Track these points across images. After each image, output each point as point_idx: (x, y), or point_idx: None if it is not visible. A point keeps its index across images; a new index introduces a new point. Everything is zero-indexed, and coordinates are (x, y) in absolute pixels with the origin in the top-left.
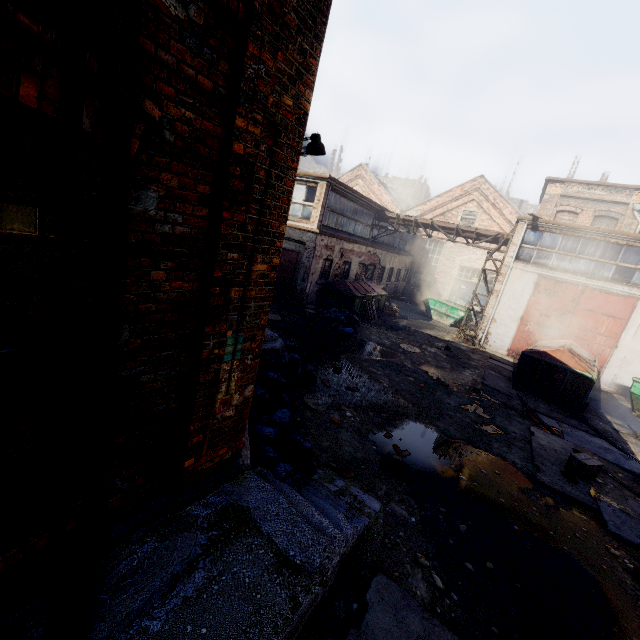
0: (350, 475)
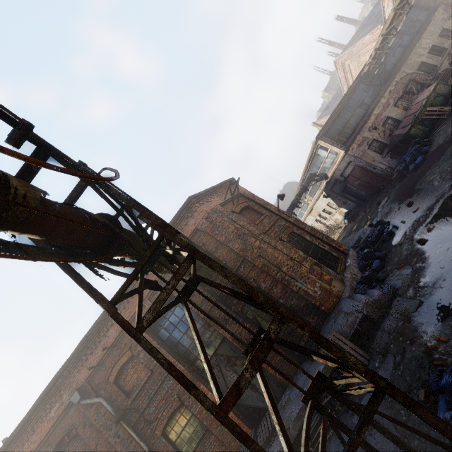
0: (400, 266)
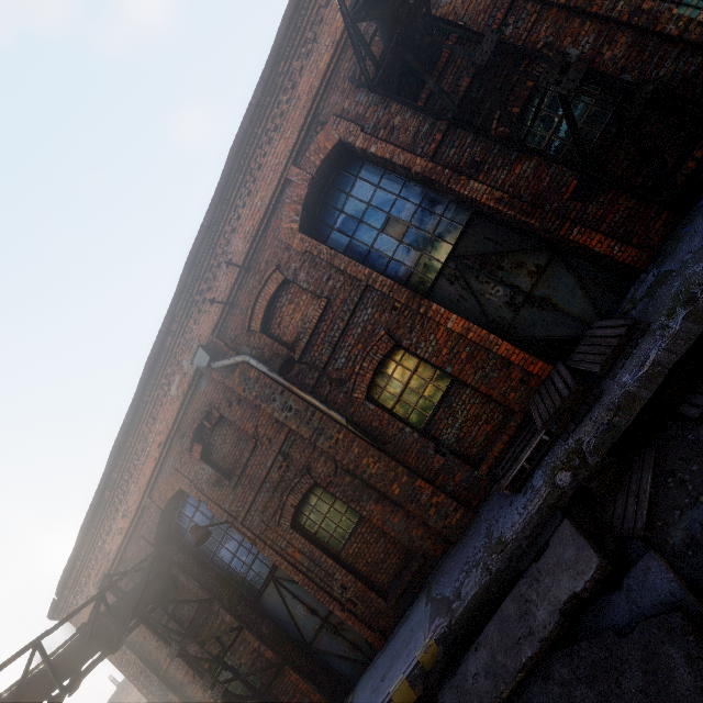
0: None
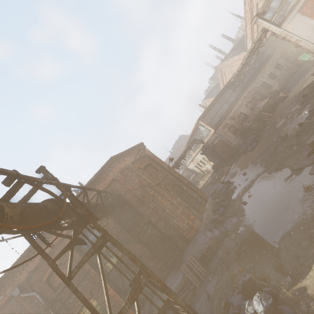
0: (232, 216)
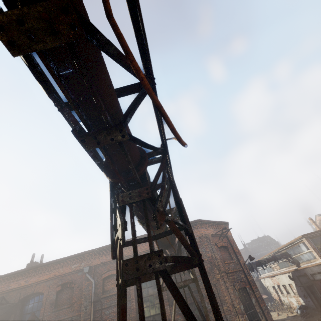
0: None
